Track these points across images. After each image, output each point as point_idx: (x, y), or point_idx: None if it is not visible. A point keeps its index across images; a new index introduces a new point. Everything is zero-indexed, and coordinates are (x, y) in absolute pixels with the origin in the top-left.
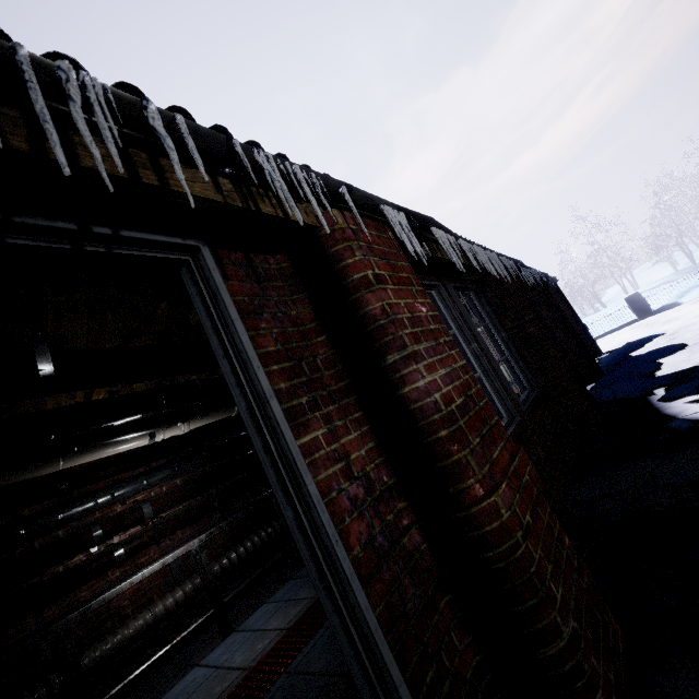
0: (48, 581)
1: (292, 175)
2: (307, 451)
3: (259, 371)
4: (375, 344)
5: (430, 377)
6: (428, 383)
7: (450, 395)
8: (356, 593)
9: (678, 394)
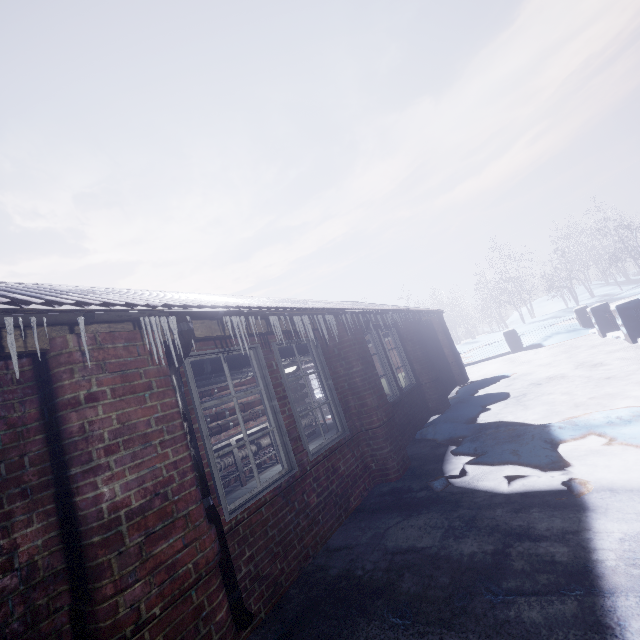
0: None
1: None
2: None
3: None
4: (66, 456)
5: (106, 487)
6: (100, 494)
7: (126, 501)
8: None
9: (463, 451)
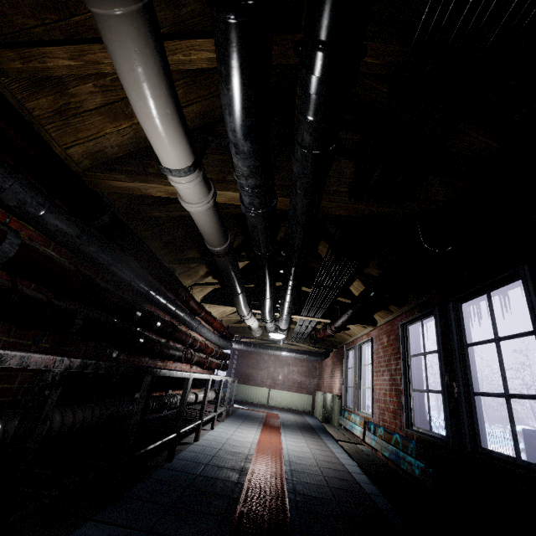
0: None
1: None
2: None
3: None
4: None
5: None
6: None
7: None
8: None
9: None
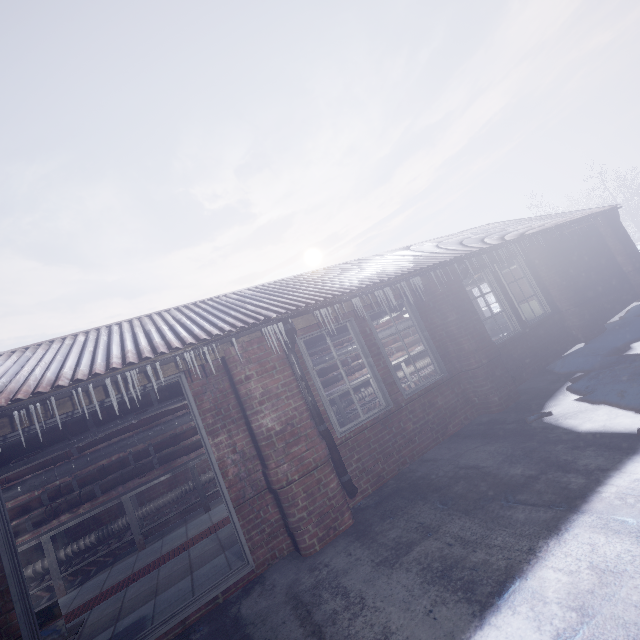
0: (189, 444)
1: (201, 354)
2: (217, 445)
3: (199, 420)
4: (244, 406)
5: (263, 421)
6: (261, 424)
7: (273, 427)
8: (224, 490)
9: (574, 388)
